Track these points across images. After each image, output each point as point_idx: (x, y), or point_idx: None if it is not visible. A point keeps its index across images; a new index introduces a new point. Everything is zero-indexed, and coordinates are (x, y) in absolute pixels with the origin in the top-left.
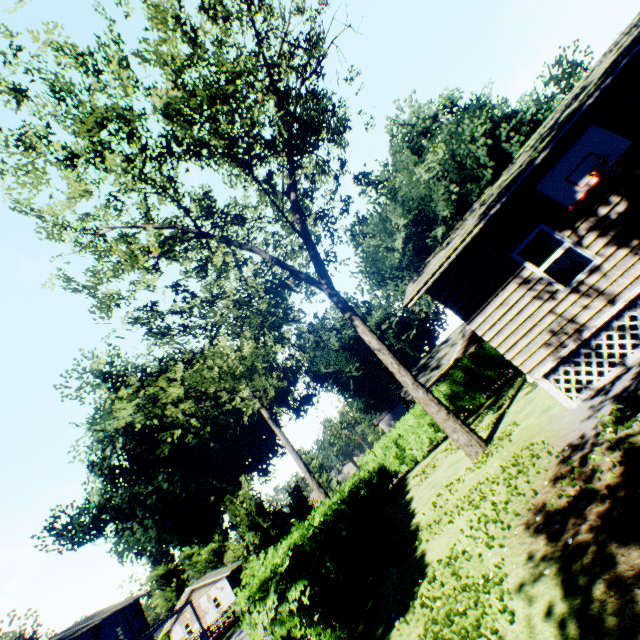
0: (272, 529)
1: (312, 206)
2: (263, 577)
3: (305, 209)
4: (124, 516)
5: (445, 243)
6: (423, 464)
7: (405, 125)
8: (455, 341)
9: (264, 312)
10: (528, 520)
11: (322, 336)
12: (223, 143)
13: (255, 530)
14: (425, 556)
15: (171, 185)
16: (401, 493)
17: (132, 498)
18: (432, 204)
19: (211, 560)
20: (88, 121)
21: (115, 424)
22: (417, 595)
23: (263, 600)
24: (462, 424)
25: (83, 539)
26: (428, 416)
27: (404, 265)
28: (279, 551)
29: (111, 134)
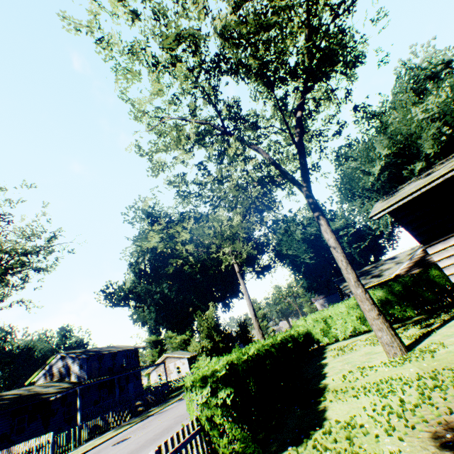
0: (221, 343)
1: (311, 125)
2: (205, 373)
3: (305, 127)
4: (140, 300)
5: (425, 174)
6: (342, 343)
7: (415, 68)
8: (401, 260)
9: (254, 197)
10: (436, 431)
11: (290, 227)
12: (257, 63)
13: (210, 339)
14: (326, 412)
15: (213, 92)
16: (318, 357)
17: (147, 291)
18: (419, 141)
19: (181, 344)
20: (170, 36)
21: (147, 245)
22: (311, 437)
23: (201, 387)
24: (389, 327)
25: (118, 304)
26: (358, 310)
27: (375, 188)
28: (220, 361)
29: (183, 51)
